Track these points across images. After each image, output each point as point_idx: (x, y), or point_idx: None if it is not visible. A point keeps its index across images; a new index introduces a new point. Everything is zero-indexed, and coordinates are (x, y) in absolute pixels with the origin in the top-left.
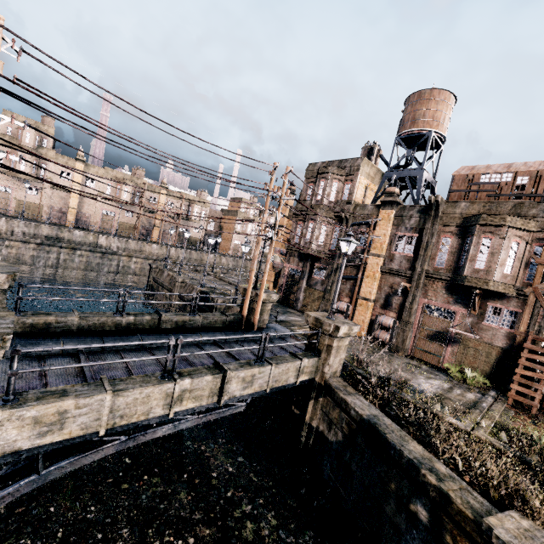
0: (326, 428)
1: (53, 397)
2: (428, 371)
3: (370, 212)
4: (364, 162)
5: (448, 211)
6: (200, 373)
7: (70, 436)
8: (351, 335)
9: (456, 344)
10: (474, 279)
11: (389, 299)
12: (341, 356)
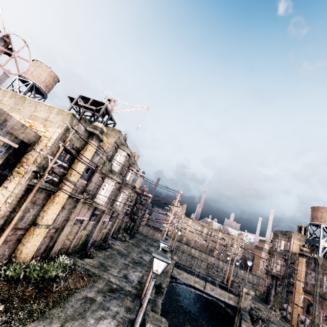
0: (238, 325)
1: (180, 270)
2: None
3: (296, 257)
4: (294, 233)
5: (323, 262)
6: (201, 280)
7: (180, 277)
8: (250, 294)
9: None
10: None
11: (308, 308)
12: (247, 302)
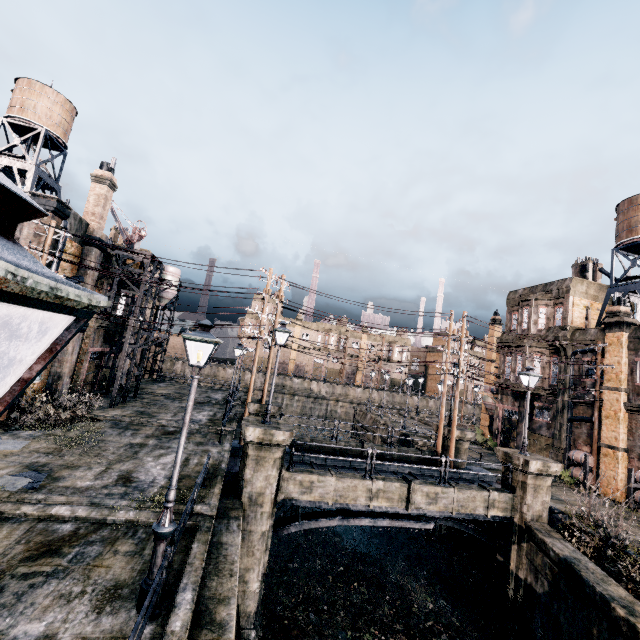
0: (533, 579)
1: (307, 472)
2: None
3: (593, 336)
4: (574, 282)
5: None
6: (390, 480)
7: (315, 499)
8: (550, 473)
9: None
10: None
11: None
12: (543, 498)
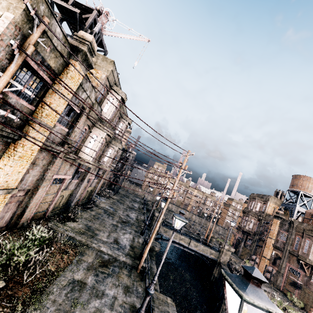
0: (217, 276)
1: (166, 228)
2: (279, 293)
3: (271, 218)
4: (271, 197)
5: (298, 225)
6: (186, 237)
7: (166, 235)
8: (231, 251)
9: (299, 289)
10: (301, 256)
11: (275, 260)
12: (227, 257)
